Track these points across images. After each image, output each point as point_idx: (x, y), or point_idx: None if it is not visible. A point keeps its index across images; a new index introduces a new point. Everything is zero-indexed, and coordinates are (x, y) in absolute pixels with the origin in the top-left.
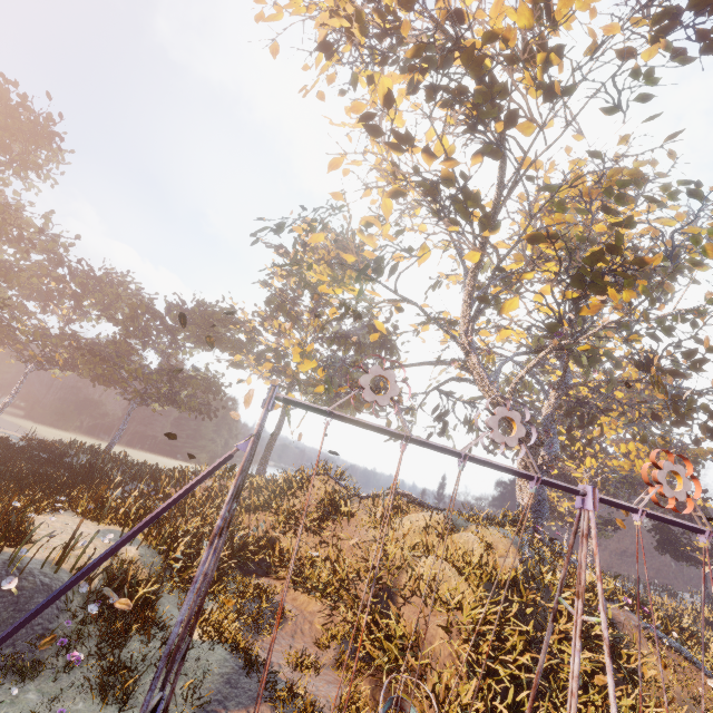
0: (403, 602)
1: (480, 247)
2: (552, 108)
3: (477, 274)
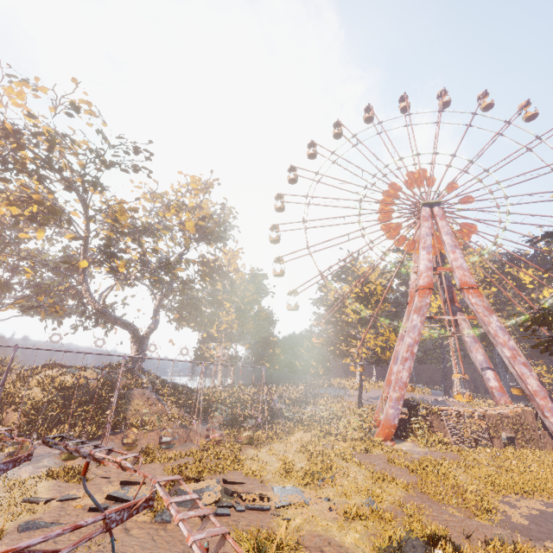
0: (7, 409)
1: (85, 228)
2: (82, 180)
3: (87, 241)
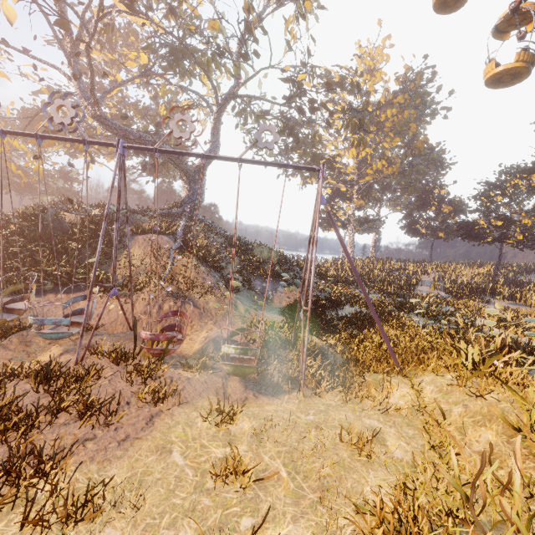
0: None
1: None
2: None
3: None
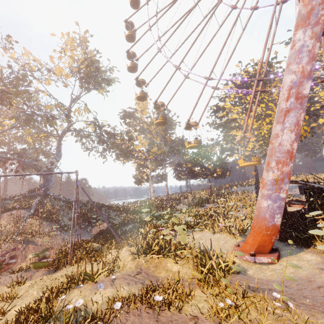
0: None
1: None
2: None
3: None
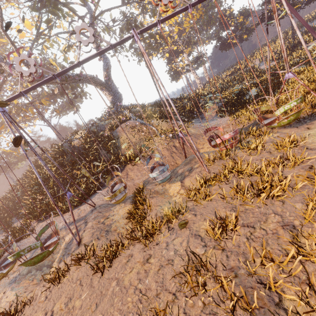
0: None
1: None
2: None
3: None
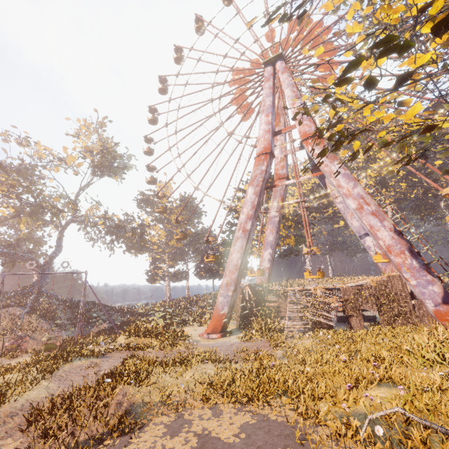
0: None
1: None
2: None
3: None
